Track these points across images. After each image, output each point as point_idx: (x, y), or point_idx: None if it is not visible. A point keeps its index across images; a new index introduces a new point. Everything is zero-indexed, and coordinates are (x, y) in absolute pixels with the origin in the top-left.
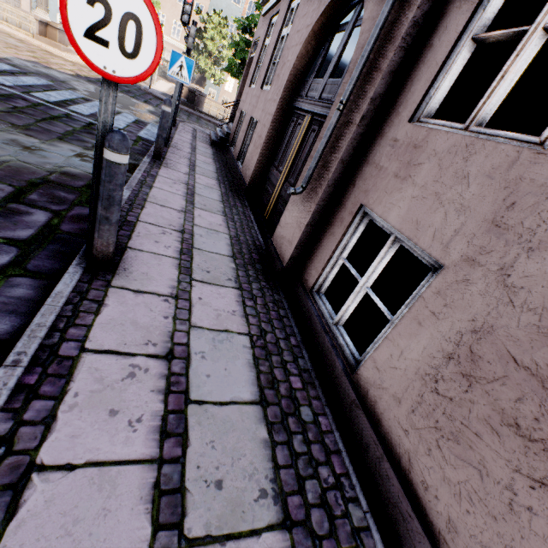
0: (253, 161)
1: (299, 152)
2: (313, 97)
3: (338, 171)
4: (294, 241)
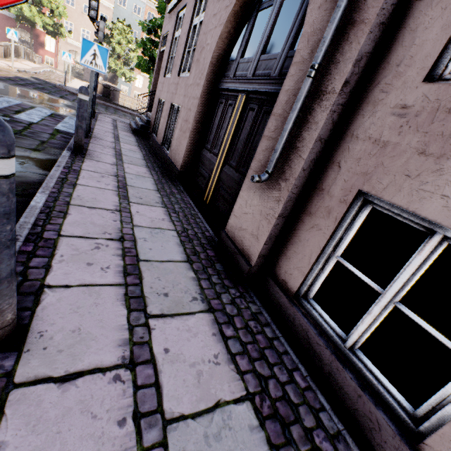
0: (181, 145)
1: (236, 133)
2: (244, 75)
3: (315, 151)
4: (261, 235)
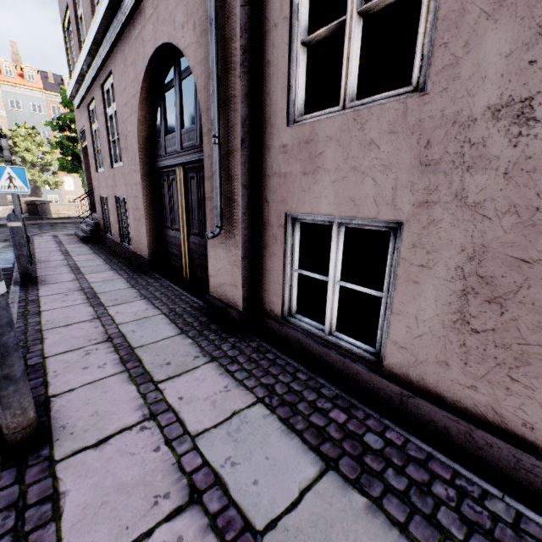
0: (141, 234)
1: (188, 203)
2: (174, 150)
3: (245, 196)
4: (237, 281)
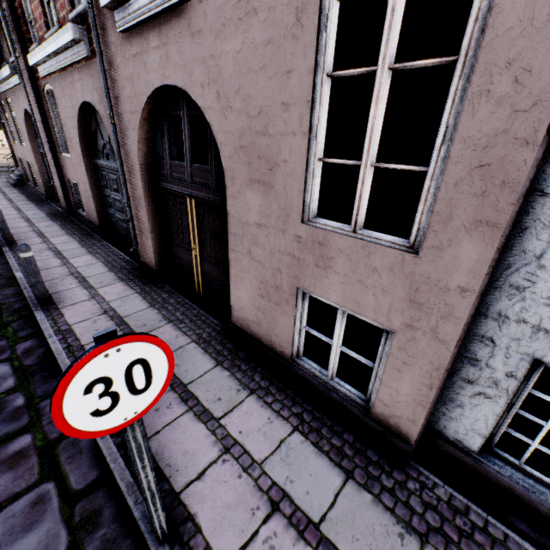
0: (41, 183)
1: None
2: None
3: (59, 173)
4: (64, 200)
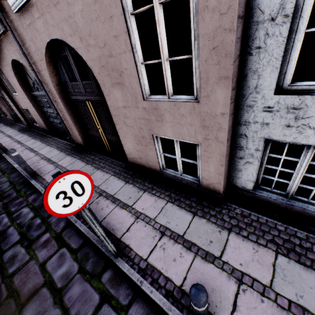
0: (8, 114)
1: None
2: None
3: (15, 105)
4: (24, 120)
